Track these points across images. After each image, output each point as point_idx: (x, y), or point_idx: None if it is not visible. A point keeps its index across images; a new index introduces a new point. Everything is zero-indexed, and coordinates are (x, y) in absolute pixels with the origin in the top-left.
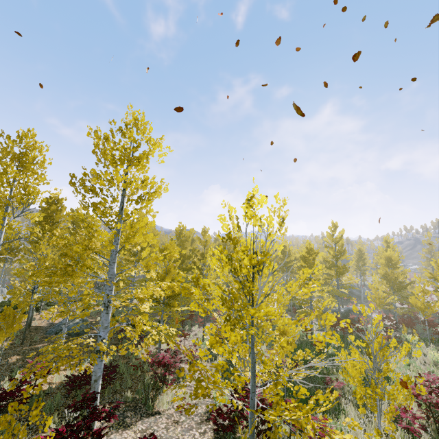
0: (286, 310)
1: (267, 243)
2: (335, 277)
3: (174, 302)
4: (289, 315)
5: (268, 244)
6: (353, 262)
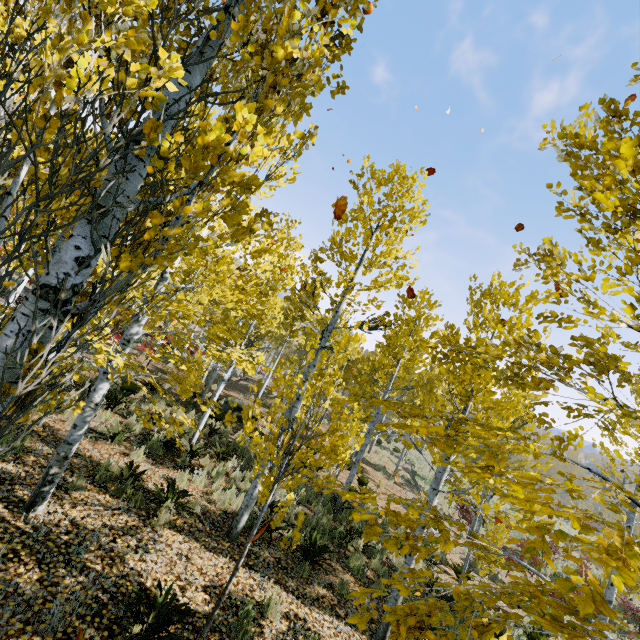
0: None
1: None
2: None
3: None
4: None
5: None
6: None
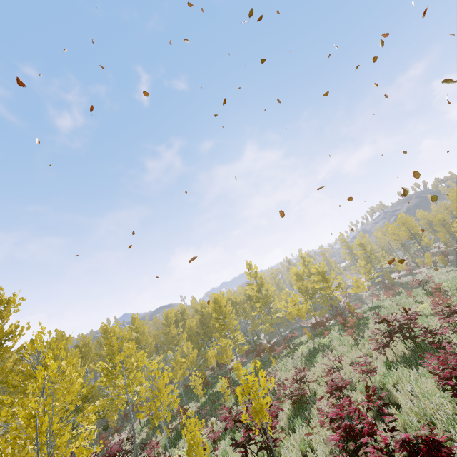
0: (241, 355)
1: (62, 353)
2: (264, 307)
3: (83, 405)
4: (245, 359)
5: (62, 353)
6: (274, 288)
